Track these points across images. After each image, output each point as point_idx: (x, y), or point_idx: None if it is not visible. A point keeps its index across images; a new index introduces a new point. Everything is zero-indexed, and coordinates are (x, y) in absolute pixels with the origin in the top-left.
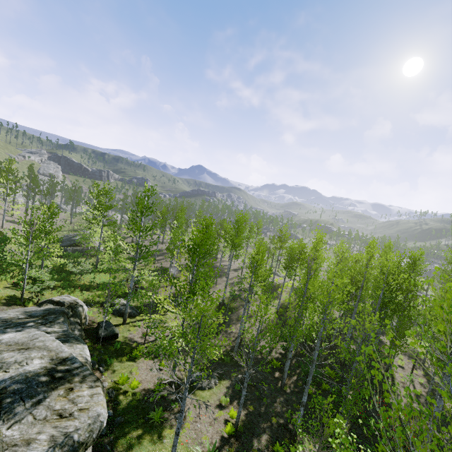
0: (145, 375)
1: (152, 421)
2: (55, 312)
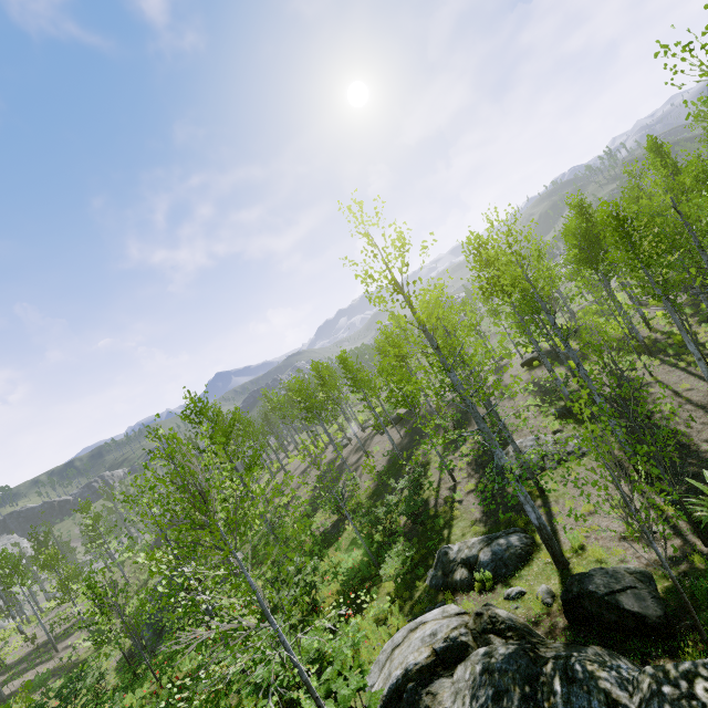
0: None
1: None
2: (524, 675)
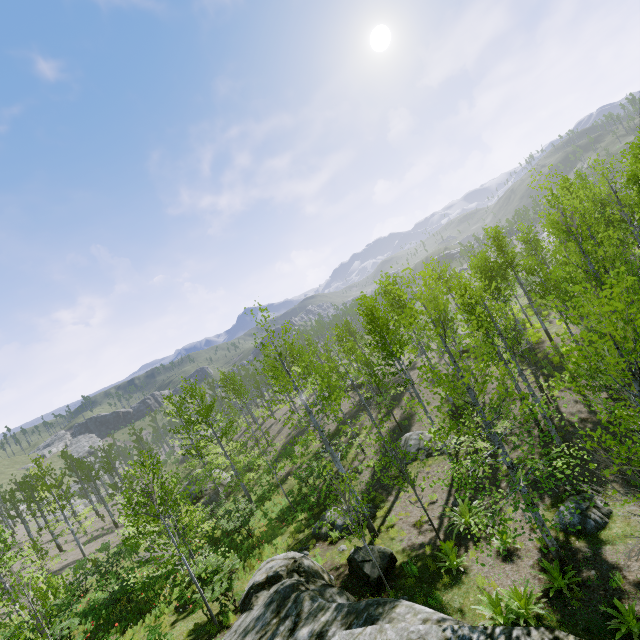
0: (505, 577)
1: (636, 638)
2: (284, 596)
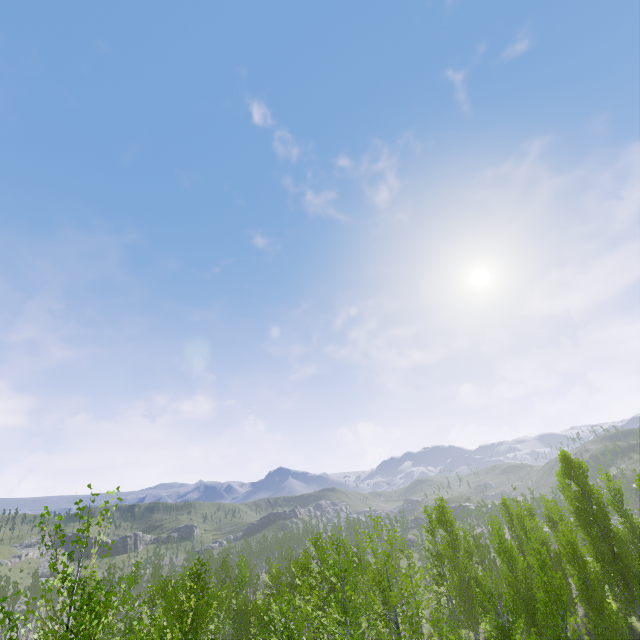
0: None
1: None
2: None
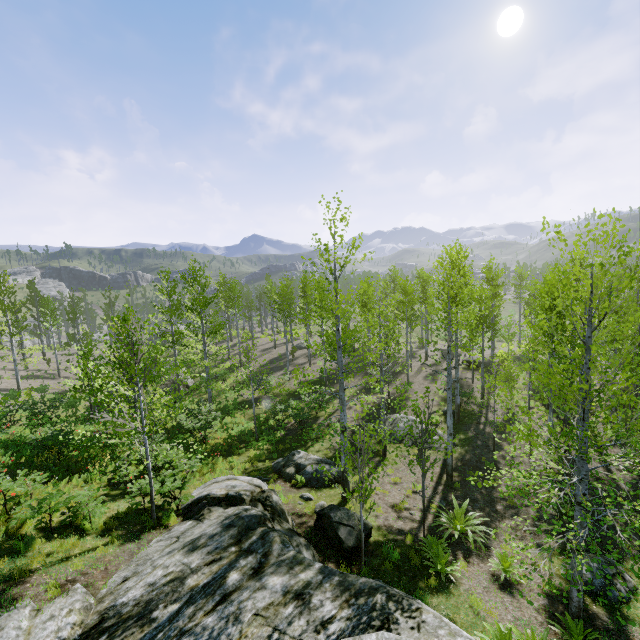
0: (504, 609)
1: None
2: (248, 525)
